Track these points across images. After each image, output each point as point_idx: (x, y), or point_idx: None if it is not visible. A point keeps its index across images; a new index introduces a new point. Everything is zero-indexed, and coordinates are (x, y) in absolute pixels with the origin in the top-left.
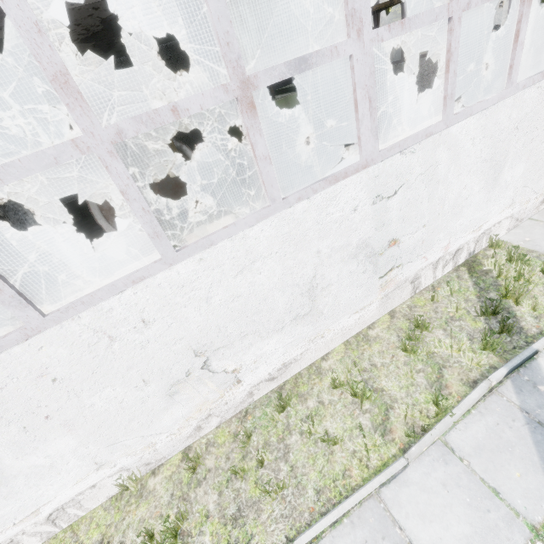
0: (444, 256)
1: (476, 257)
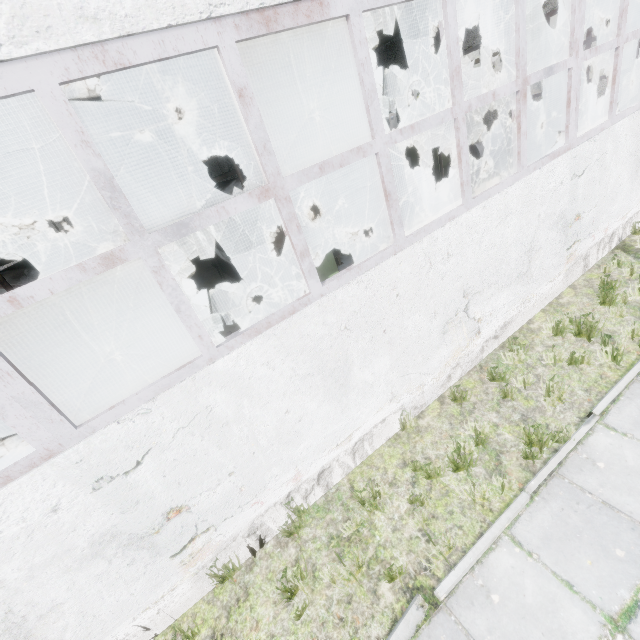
0: (604, 238)
1: (624, 242)
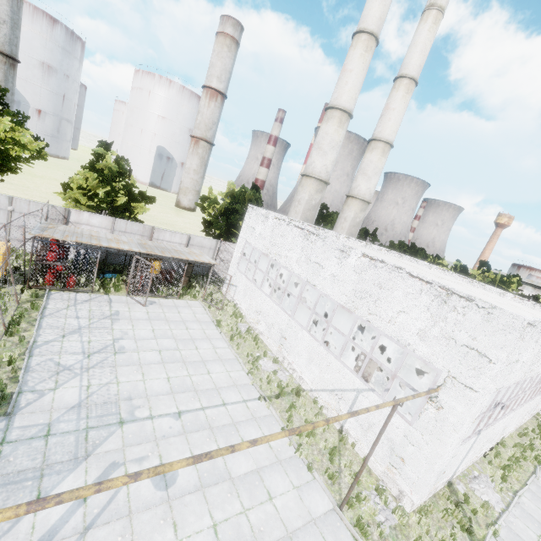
0: (534, 412)
1: (535, 416)
